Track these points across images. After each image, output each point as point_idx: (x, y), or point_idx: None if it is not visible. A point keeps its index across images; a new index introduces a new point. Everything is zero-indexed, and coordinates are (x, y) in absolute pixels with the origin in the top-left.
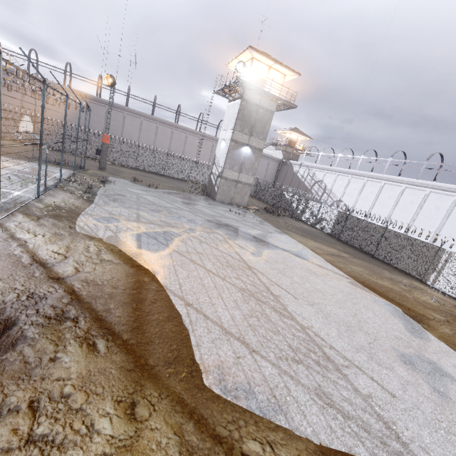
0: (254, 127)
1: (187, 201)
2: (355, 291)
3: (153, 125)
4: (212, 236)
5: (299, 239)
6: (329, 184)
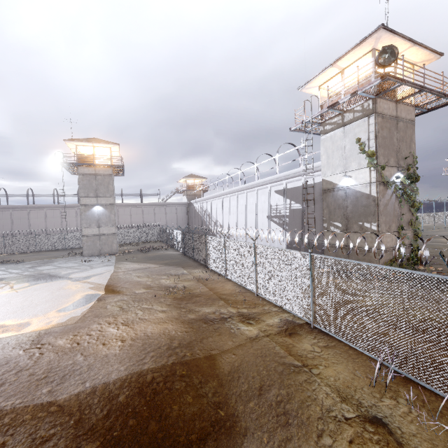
0: (98, 190)
1: (36, 265)
2: (78, 292)
3: (57, 211)
4: None
5: (122, 266)
6: (210, 210)
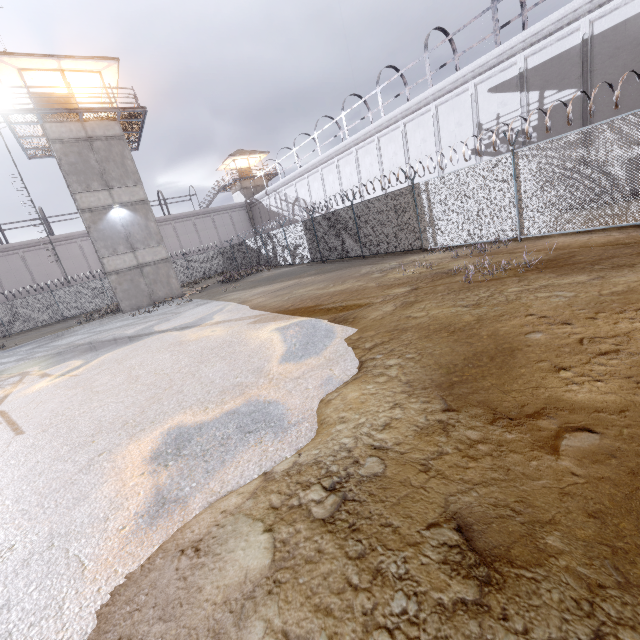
0: (107, 174)
1: (43, 343)
2: (243, 333)
3: (13, 257)
4: None
5: (235, 297)
6: (306, 196)
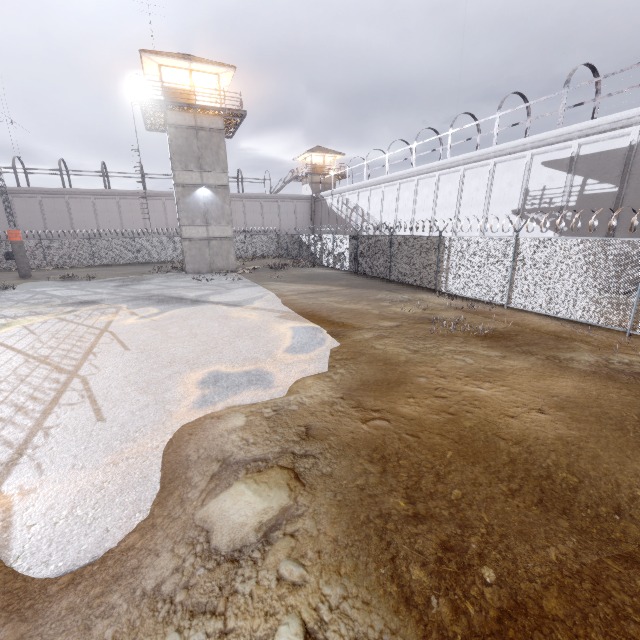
0: (203, 159)
1: (126, 284)
2: (270, 323)
3: (111, 201)
4: (99, 311)
5: (275, 287)
6: (365, 206)
